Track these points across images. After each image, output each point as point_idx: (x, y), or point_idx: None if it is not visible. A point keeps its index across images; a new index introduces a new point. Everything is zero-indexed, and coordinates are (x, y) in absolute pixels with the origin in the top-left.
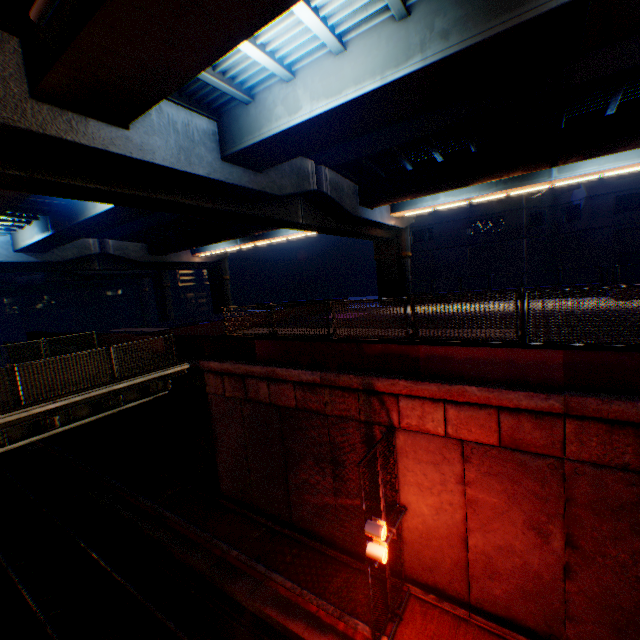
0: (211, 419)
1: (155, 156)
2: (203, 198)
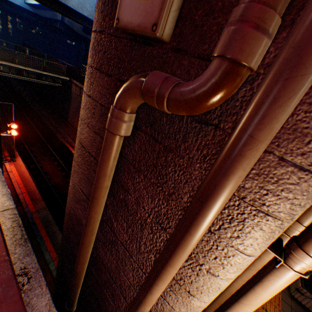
0: (71, 99)
1: (69, 4)
2: (88, 23)
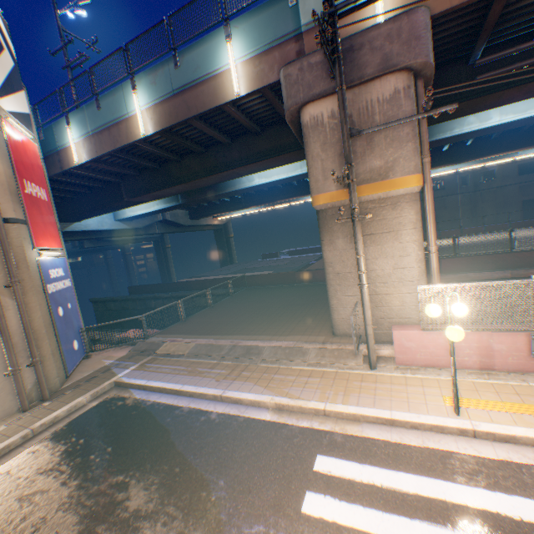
0: None
1: None
2: None
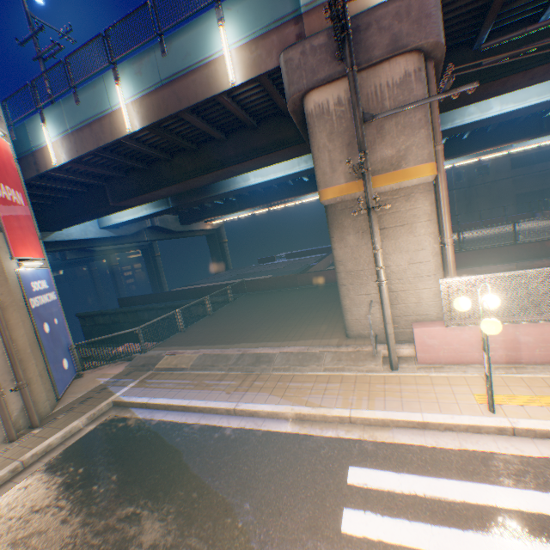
0: None
1: None
2: None
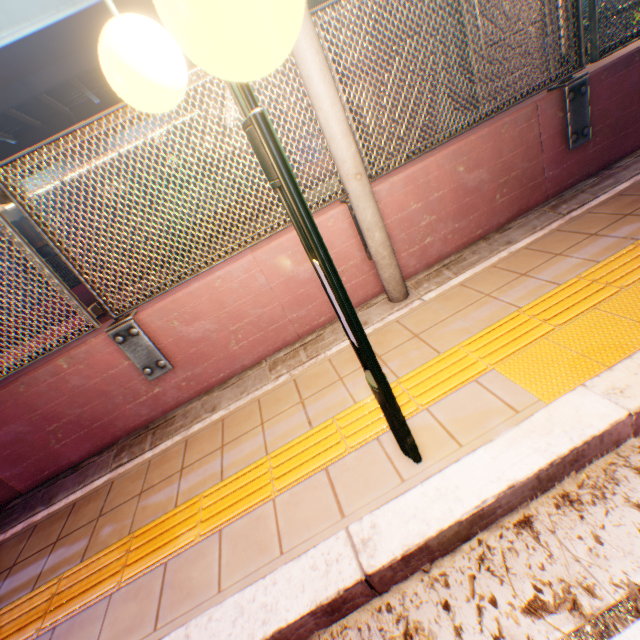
0: None
1: None
2: None
